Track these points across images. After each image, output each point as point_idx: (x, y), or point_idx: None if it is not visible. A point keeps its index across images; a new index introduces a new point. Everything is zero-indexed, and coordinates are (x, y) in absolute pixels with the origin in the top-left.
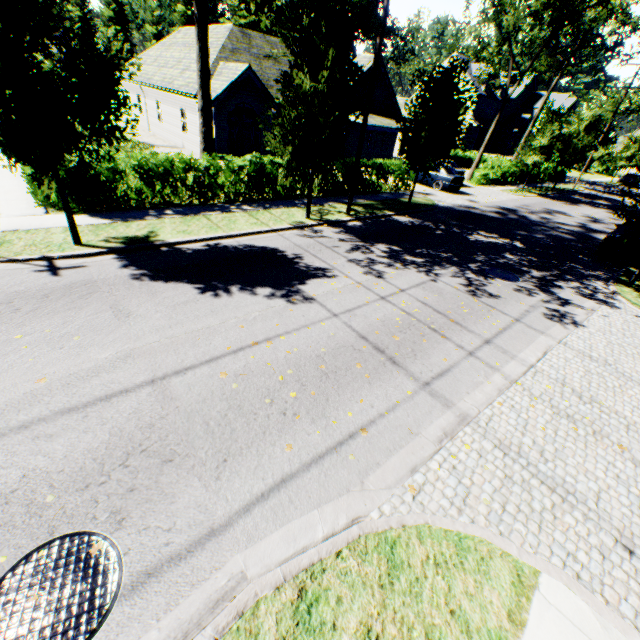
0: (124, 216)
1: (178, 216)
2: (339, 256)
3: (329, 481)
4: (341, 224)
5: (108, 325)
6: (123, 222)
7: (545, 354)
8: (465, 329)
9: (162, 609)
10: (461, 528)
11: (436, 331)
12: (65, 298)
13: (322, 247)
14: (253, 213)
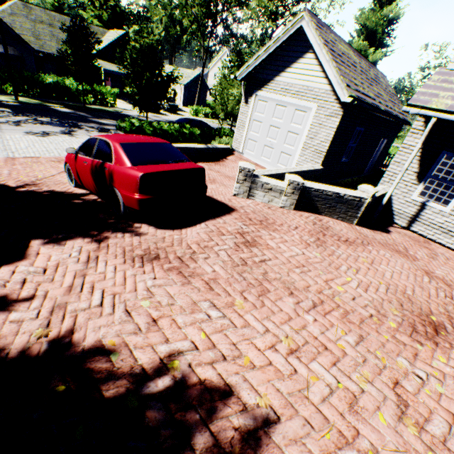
0: None
1: None
2: None
3: None
4: (0, 102)
5: None
6: None
7: None
8: None
9: None
10: None
11: None
12: None
13: None
14: None
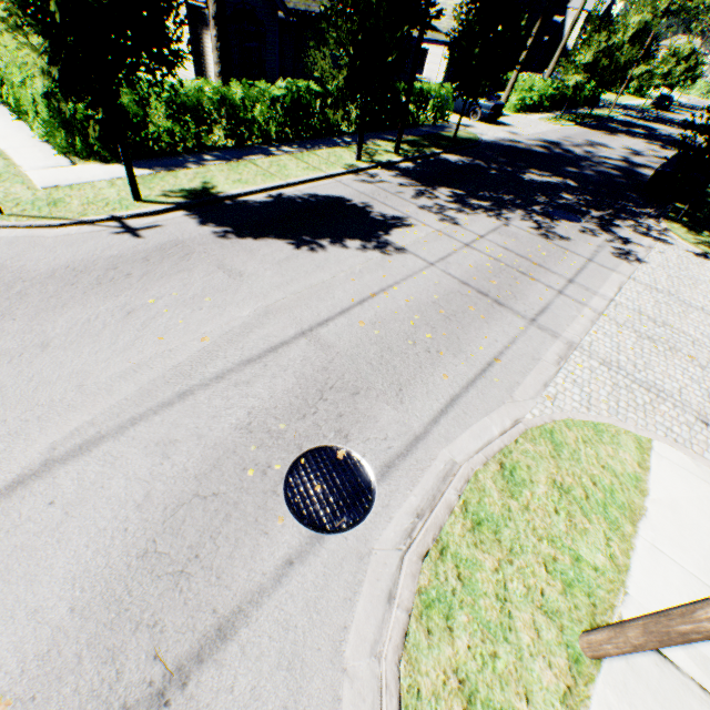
0: (162, 164)
1: (221, 162)
2: (408, 203)
3: (487, 398)
4: (393, 166)
5: (228, 285)
6: (166, 172)
7: (620, 289)
8: (549, 271)
9: (409, 485)
10: (593, 419)
11: (525, 274)
12: (166, 261)
13: (387, 194)
14: (298, 156)
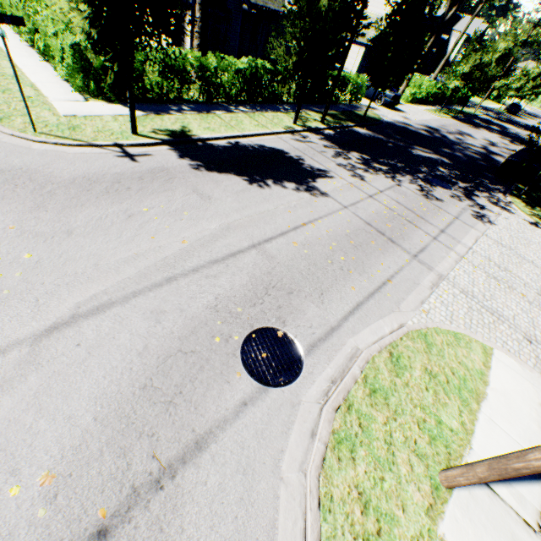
0: (152, 109)
1: (194, 113)
2: (329, 160)
3: (381, 306)
4: (319, 132)
5: (200, 205)
6: (155, 115)
7: (476, 241)
8: (427, 222)
9: (327, 360)
10: (454, 329)
11: (410, 222)
12: (155, 181)
13: (314, 152)
14: (251, 115)
